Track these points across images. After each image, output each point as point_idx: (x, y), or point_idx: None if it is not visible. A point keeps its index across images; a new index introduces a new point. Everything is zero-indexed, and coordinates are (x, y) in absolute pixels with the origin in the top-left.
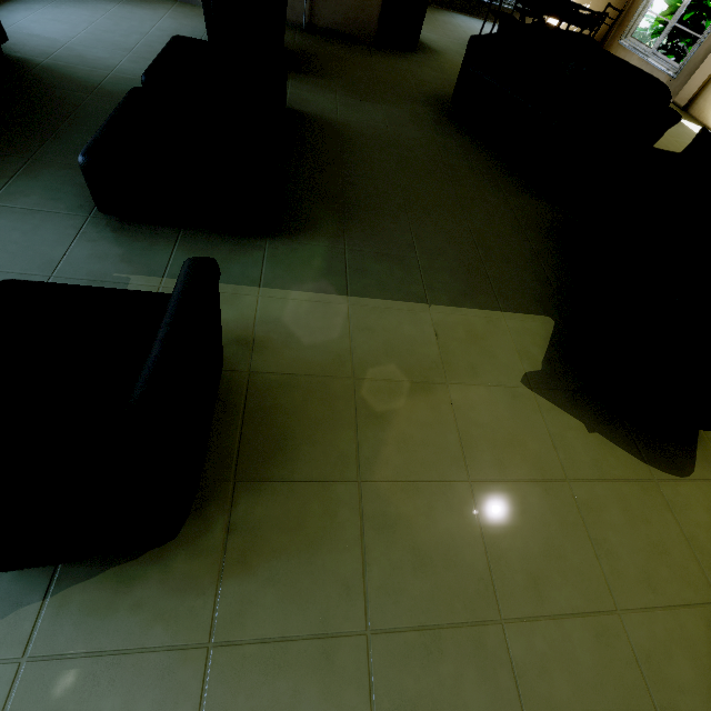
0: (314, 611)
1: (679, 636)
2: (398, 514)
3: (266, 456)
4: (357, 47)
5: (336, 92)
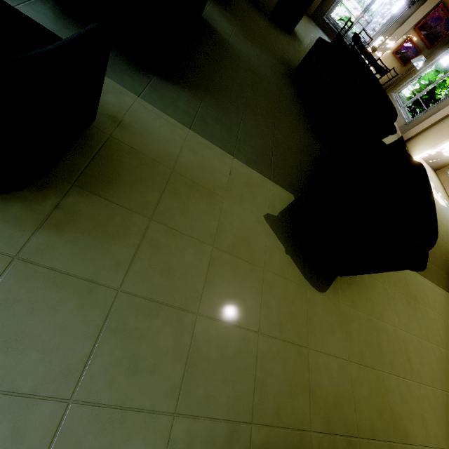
0: (92, 267)
1: (282, 354)
2: (165, 244)
3: (99, 181)
4: (259, 12)
5: (235, 27)
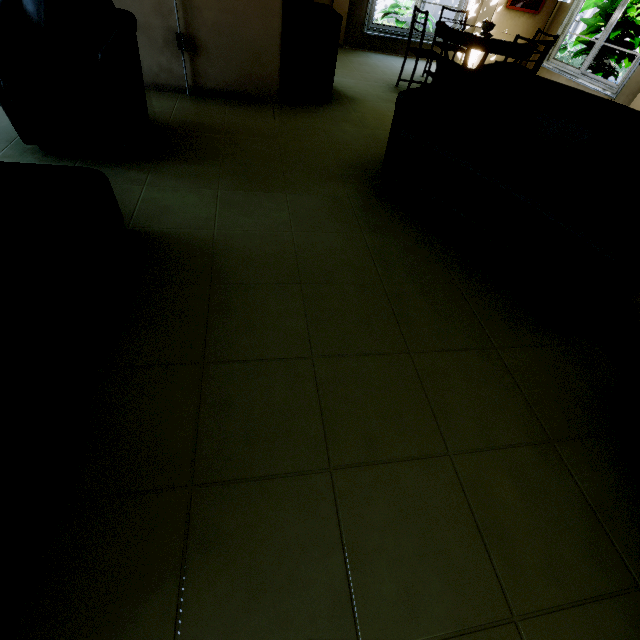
0: None
1: None
2: None
3: None
4: (256, 107)
5: (217, 184)
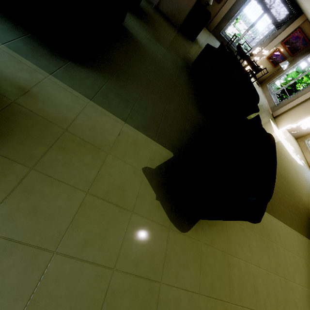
0: None
1: (134, 288)
2: (39, 190)
3: None
4: (171, 26)
5: (149, 33)
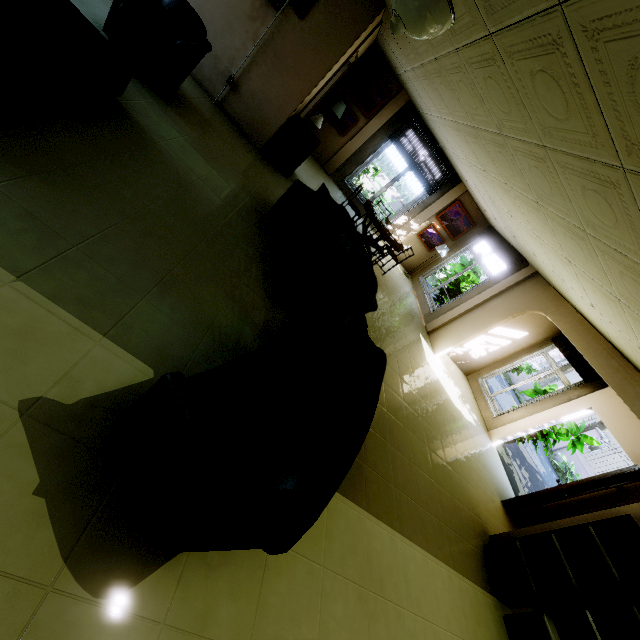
0: None
1: None
2: None
3: None
4: (244, 141)
5: (184, 136)
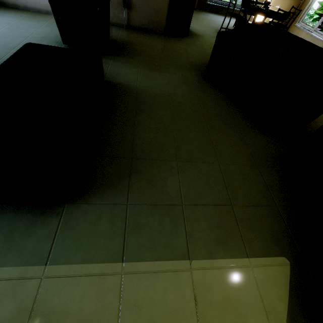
0: None
1: None
2: None
3: None
4: (154, 36)
5: (138, 67)
